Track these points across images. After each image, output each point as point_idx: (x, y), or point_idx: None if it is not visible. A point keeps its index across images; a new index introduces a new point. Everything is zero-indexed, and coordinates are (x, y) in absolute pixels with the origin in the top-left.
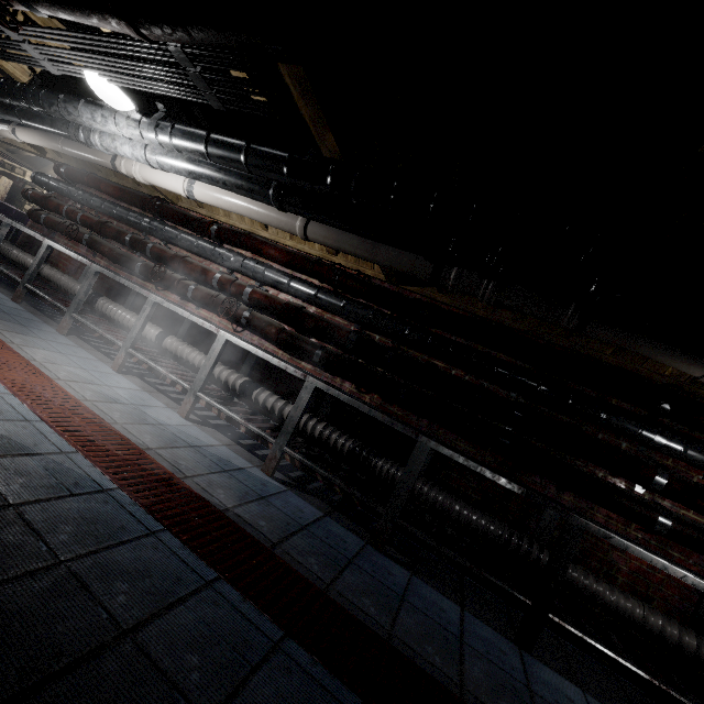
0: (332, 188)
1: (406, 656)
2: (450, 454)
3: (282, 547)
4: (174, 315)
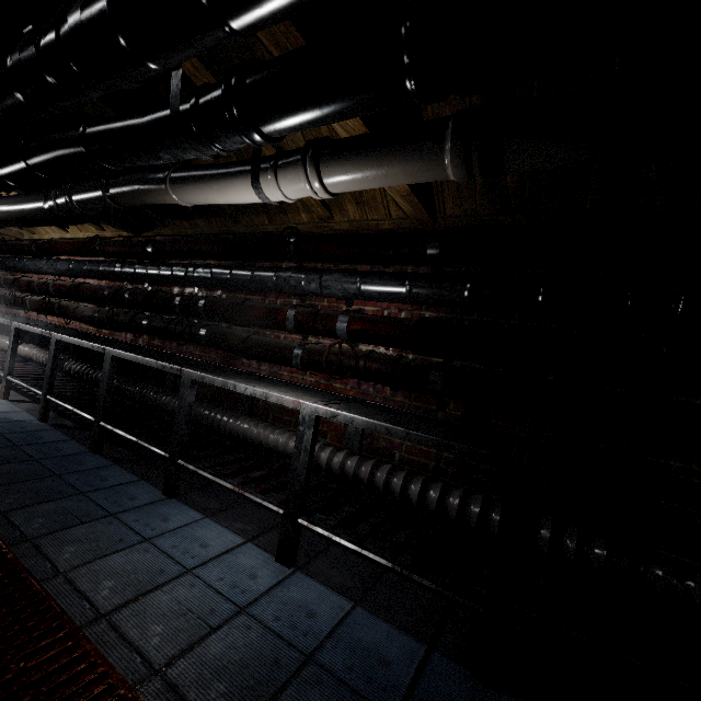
0: None
1: None
2: (121, 355)
3: None
4: None
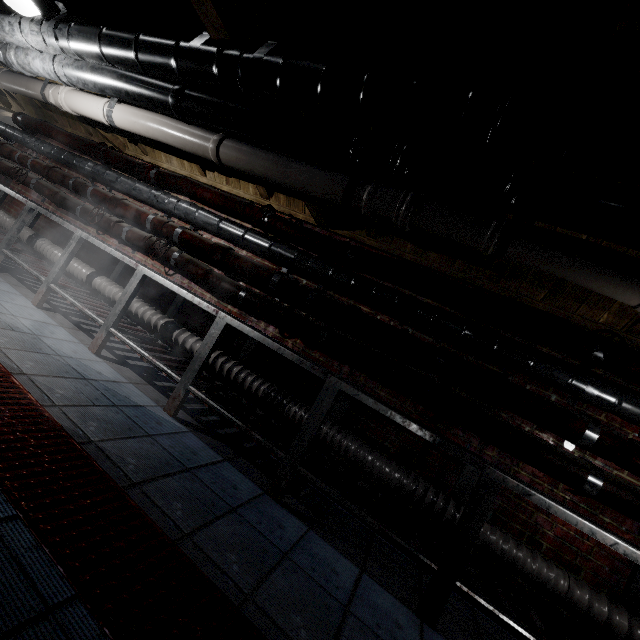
0: (220, 75)
1: (258, 629)
2: (359, 396)
3: (142, 487)
4: (111, 258)
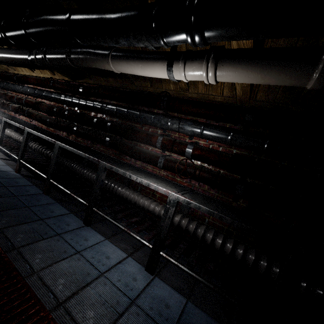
0: None
1: None
2: (64, 147)
3: None
4: None
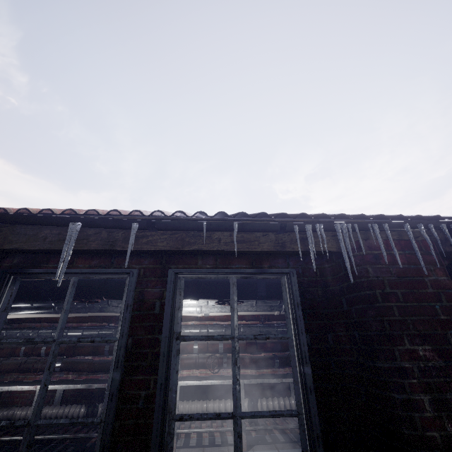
0: None
1: None
2: None
3: None
4: None
